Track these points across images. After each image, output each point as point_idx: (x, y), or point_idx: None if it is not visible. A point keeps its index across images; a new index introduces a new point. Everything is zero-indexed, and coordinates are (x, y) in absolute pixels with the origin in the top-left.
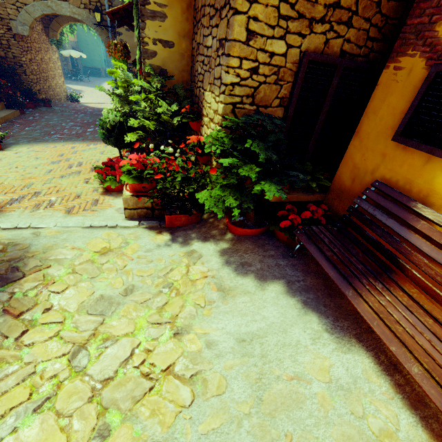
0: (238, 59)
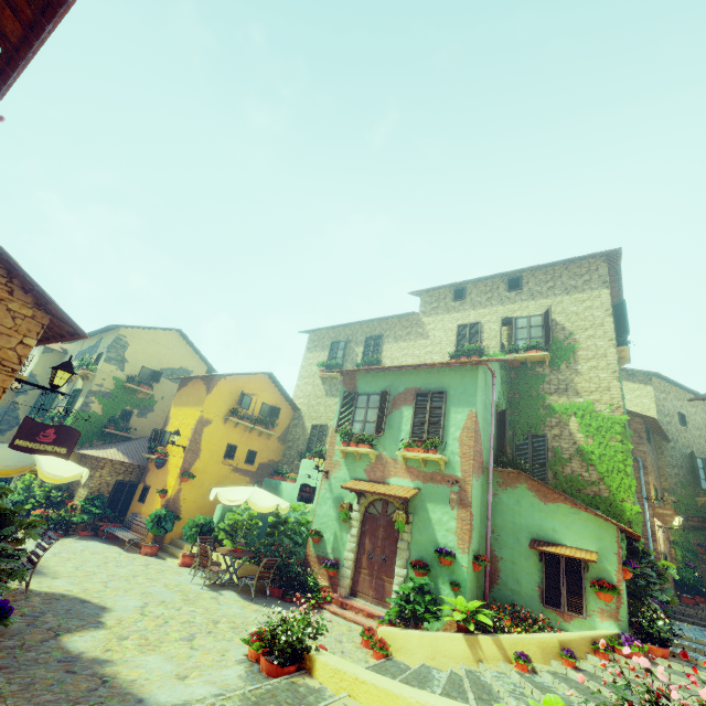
0: (96, 481)
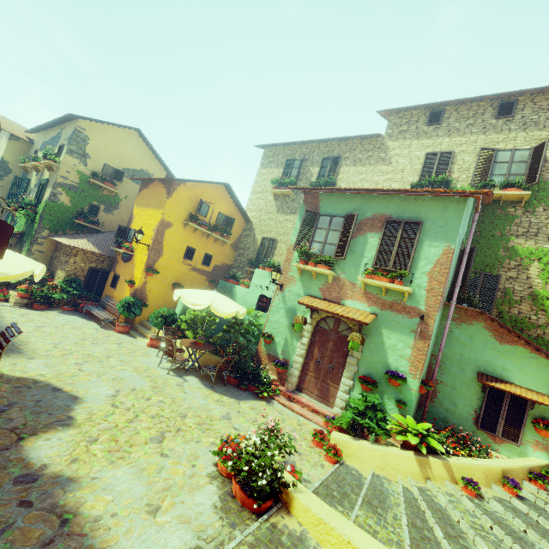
0: (71, 266)
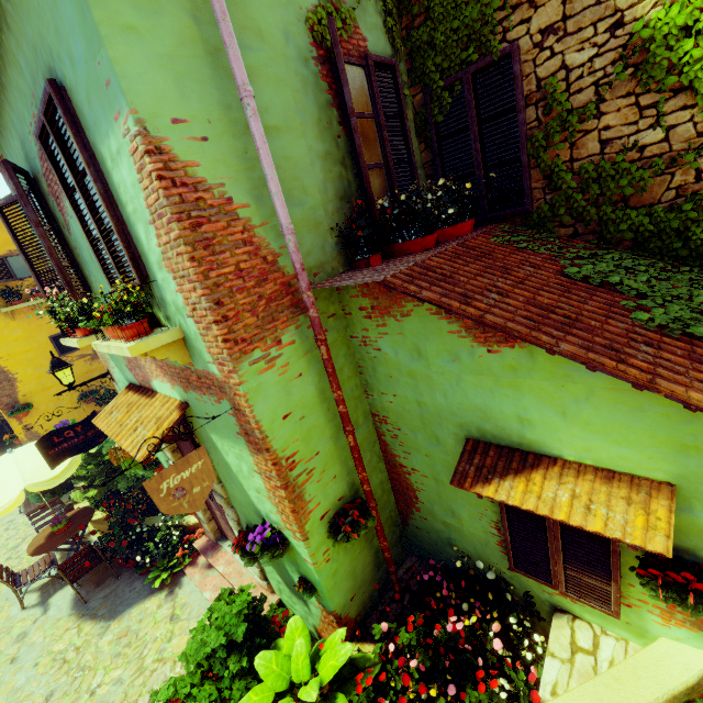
0: None
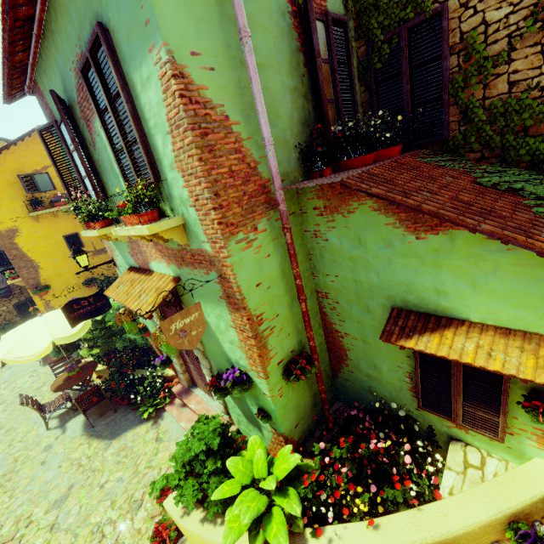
0: None
